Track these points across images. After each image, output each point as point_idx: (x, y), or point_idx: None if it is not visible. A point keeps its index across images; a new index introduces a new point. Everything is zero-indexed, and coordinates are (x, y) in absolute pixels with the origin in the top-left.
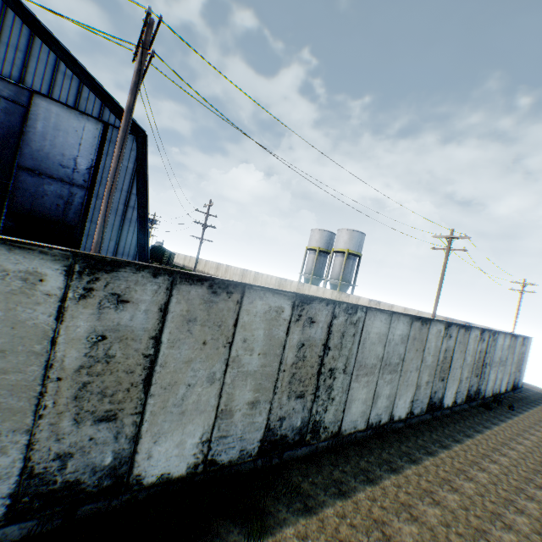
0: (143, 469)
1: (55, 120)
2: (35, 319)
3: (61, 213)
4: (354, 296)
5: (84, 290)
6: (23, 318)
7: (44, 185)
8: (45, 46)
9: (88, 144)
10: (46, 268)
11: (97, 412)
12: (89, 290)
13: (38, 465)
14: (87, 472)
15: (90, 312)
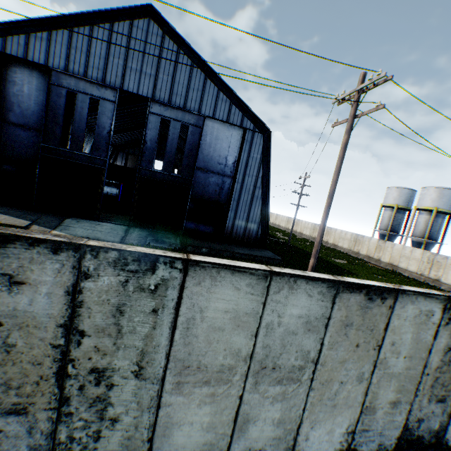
0: (448, 435)
1: (215, 133)
2: (424, 338)
3: (217, 196)
4: None
5: (446, 319)
6: (420, 338)
7: (208, 178)
8: (211, 83)
9: (233, 145)
10: (434, 308)
11: (437, 395)
12: (448, 319)
13: (409, 423)
14: (425, 431)
15: (446, 332)
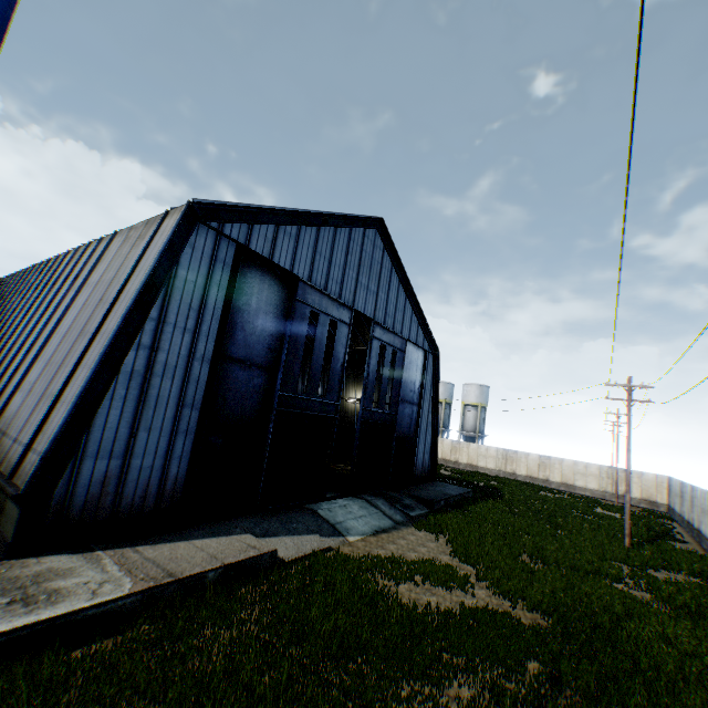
0: None
1: (410, 357)
2: None
3: (408, 429)
4: (522, 453)
5: None
6: None
7: (404, 409)
8: (409, 303)
9: (418, 369)
10: None
11: None
12: None
13: None
14: None
15: None
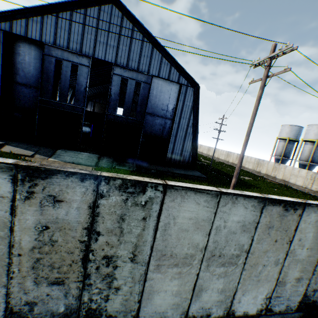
0: None
1: (160, 88)
2: None
3: (161, 133)
4: None
5: None
6: None
7: (155, 120)
8: (157, 51)
9: (172, 96)
10: None
11: None
12: None
13: (307, 292)
14: None
15: None
